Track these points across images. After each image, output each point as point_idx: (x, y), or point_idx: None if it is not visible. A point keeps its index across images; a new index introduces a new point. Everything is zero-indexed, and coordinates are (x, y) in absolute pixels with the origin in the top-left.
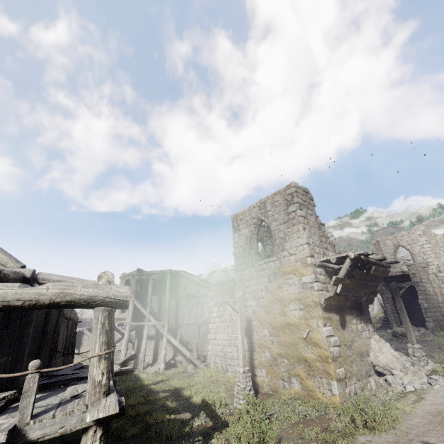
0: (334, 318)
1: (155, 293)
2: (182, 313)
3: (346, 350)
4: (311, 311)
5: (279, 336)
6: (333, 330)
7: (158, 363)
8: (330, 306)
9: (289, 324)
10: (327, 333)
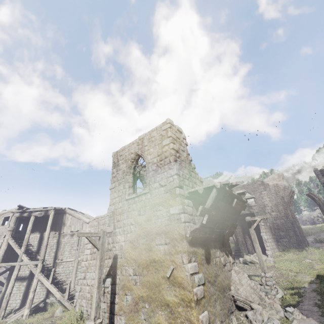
0: (200, 251)
1: (37, 231)
2: (62, 251)
3: (210, 288)
4: (177, 246)
5: (143, 275)
6: (198, 266)
7: (25, 308)
8: (196, 239)
9: (154, 261)
10: (192, 270)
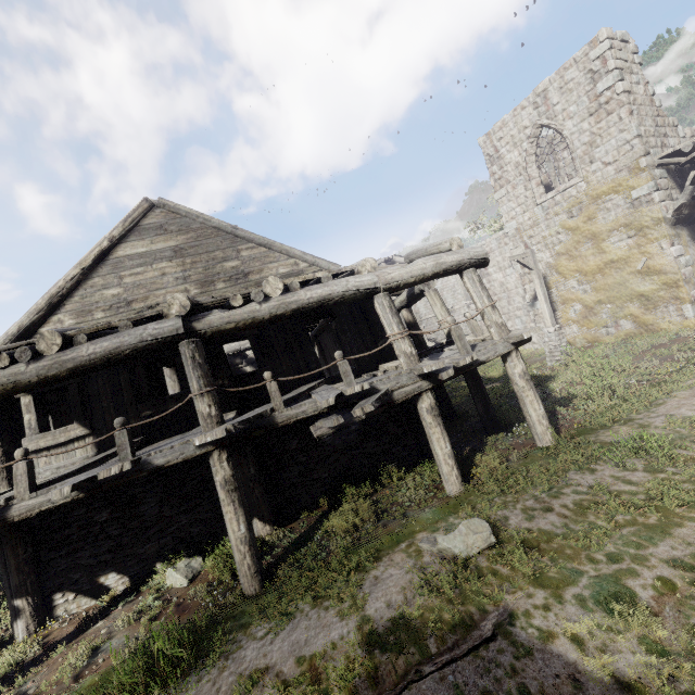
0: (683, 233)
1: None
2: (415, 309)
3: None
4: (650, 234)
5: (596, 281)
6: (682, 249)
7: None
8: (679, 218)
9: (611, 262)
10: (677, 253)
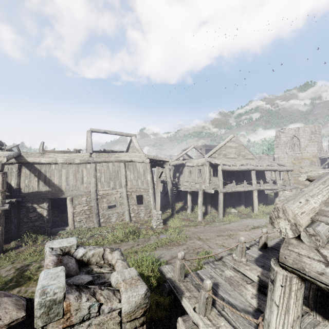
0: None
1: None
2: None
3: None
4: None
5: (295, 177)
6: None
7: None
8: None
9: None
10: None
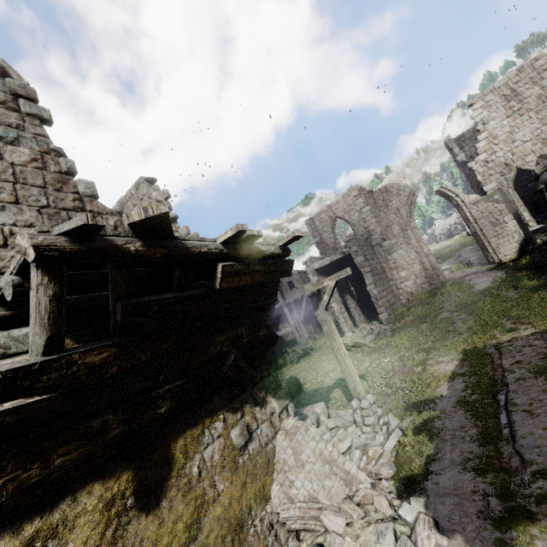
0: (92, 503)
1: None
2: None
3: None
4: None
5: None
6: None
7: None
8: (39, 485)
9: None
10: None
